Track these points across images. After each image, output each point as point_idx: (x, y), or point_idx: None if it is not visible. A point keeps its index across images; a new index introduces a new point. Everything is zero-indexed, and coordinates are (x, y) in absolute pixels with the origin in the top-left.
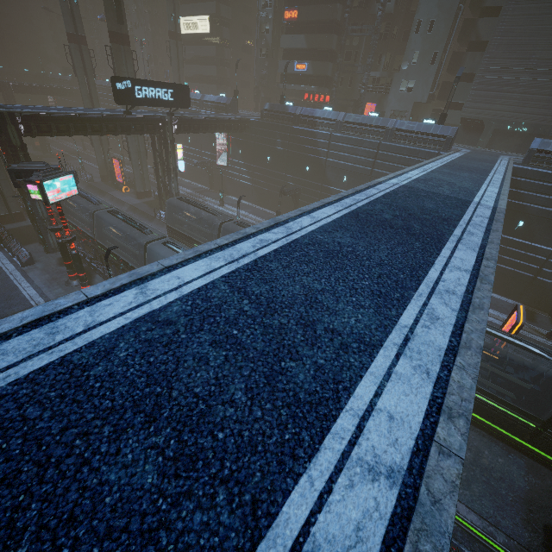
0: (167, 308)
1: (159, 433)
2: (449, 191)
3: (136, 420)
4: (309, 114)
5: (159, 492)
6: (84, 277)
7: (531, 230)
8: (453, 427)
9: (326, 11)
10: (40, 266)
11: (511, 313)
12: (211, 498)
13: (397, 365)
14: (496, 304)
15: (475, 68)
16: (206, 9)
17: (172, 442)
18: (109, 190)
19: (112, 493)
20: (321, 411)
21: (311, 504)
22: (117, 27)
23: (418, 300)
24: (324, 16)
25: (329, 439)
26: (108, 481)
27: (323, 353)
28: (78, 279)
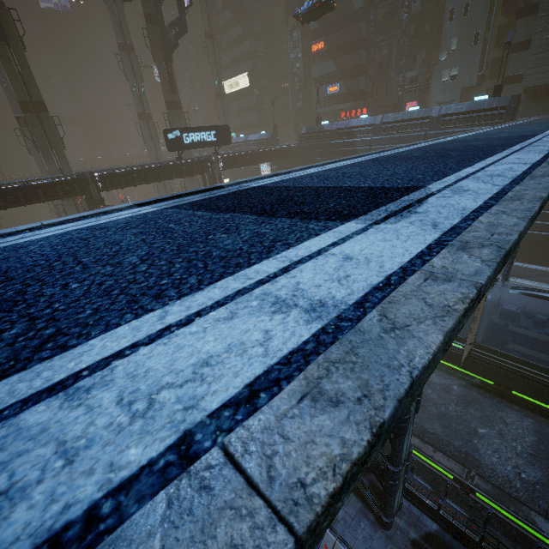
0: (112, 221)
1: (4, 288)
2: (508, 134)
3: None
4: (345, 126)
5: None
6: None
7: None
8: (466, 256)
9: (350, 32)
10: None
11: None
12: None
13: (381, 223)
14: None
15: (531, 33)
16: (244, 68)
17: (10, 292)
18: None
19: None
20: (233, 261)
21: (142, 336)
22: (171, 96)
23: (439, 184)
24: (349, 37)
25: (228, 280)
26: None
27: (273, 226)
28: None
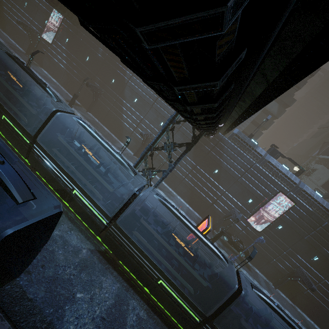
0: None
1: None
2: None
3: None
4: None
5: None
6: None
7: (220, 176)
8: None
9: None
10: None
11: (203, 220)
12: None
13: None
14: (190, 213)
15: None
16: None
17: None
18: None
19: None
20: None
21: None
22: None
23: None
24: None
25: None
26: None
27: None
28: None
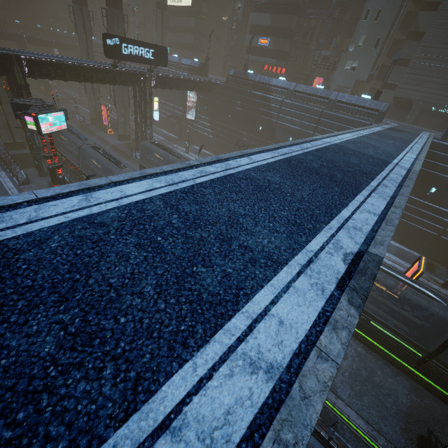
0: (105, 213)
1: (68, 312)
2: (373, 152)
3: (50, 299)
4: (266, 82)
5: (52, 360)
6: None
7: (441, 196)
8: (335, 336)
9: None
10: (34, 186)
11: (414, 262)
12: (99, 371)
13: (296, 281)
14: (403, 254)
15: (411, 55)
16: None
17: (77, 320)
18: (97, 131)
19: (9, 357)
20: (219, 310)
21: (190, 386)
22: None
23: (327, 232)
24: None
25: (221, 334)
26: (8, 346)
27: (233, 264)
28: None
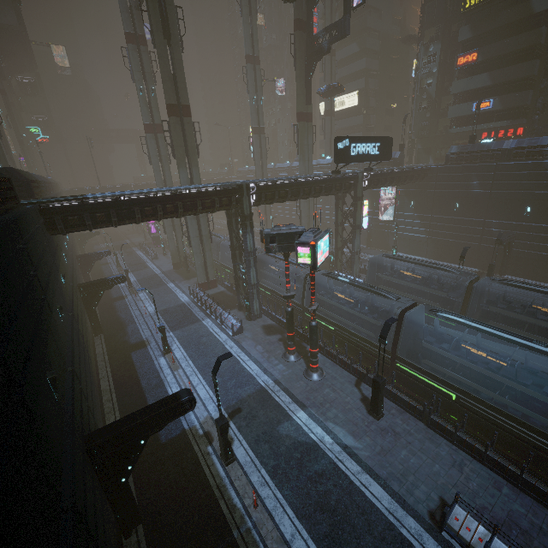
0: None
1: None
2: None
3: None
4: (528, 144)
5: None
6: (317, 353)
7: None
8: None
9: (522, 40)
10: (248, 334)
11: None
12: None
13: None
14: None
15: None
16: (354, 87)
17: None
18: None
19: None
20: None
21: None
22: (305, 108)
23: None
24: (519, 46)
25: None
26: None
27: None
28: (296, 352)
